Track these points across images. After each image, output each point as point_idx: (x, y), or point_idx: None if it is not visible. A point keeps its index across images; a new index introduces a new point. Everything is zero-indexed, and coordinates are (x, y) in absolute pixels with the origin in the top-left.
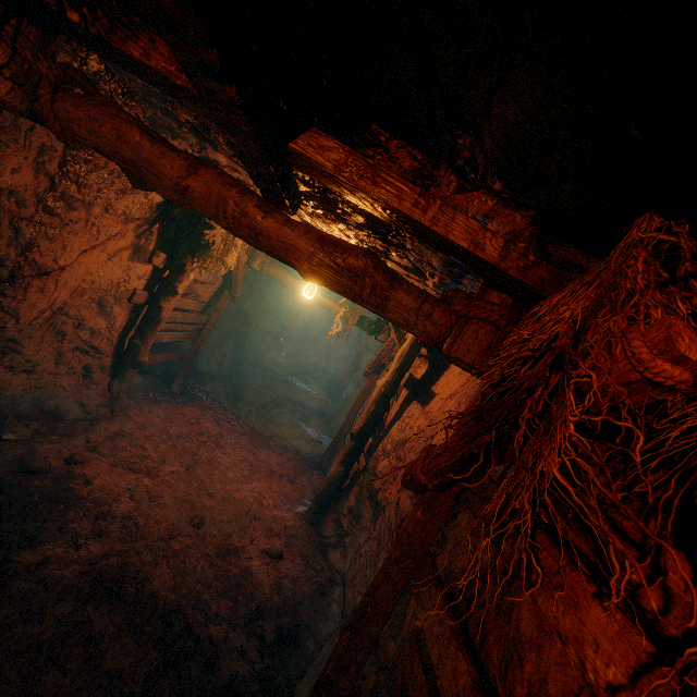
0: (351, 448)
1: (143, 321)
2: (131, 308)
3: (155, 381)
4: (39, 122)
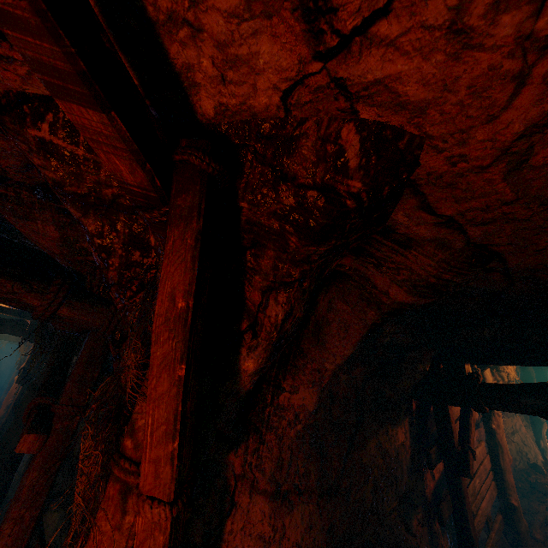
0: (10, 387)
1: None
2: None
3: None
4: None
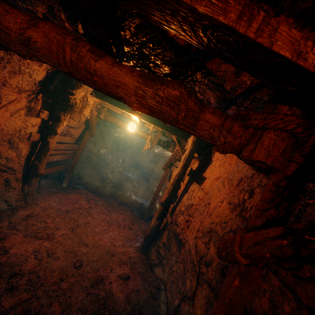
0: (161, 210)
1: (38, 151)
2: (30, 144)
3: (53, 182)
4: None
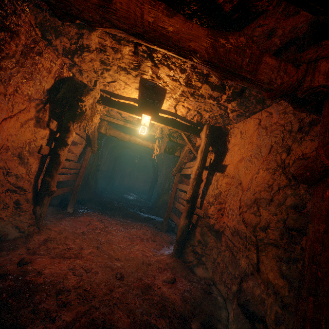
0: (189, 207)
1: (49, 166)
2: (39, 158)
3: (56, 209)
4: None
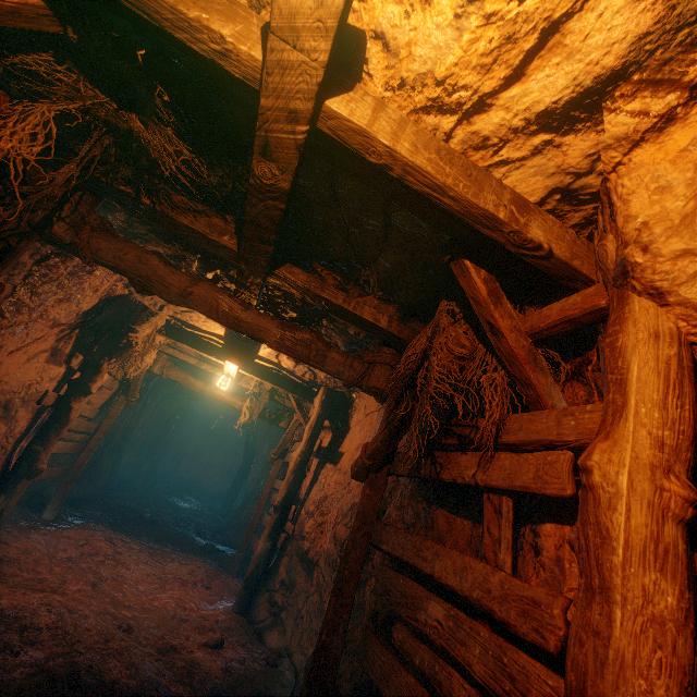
0: (276, 520)
1: (47, 425)
2: (35, 411)
3: (20, 509)
4: (67, 248)
